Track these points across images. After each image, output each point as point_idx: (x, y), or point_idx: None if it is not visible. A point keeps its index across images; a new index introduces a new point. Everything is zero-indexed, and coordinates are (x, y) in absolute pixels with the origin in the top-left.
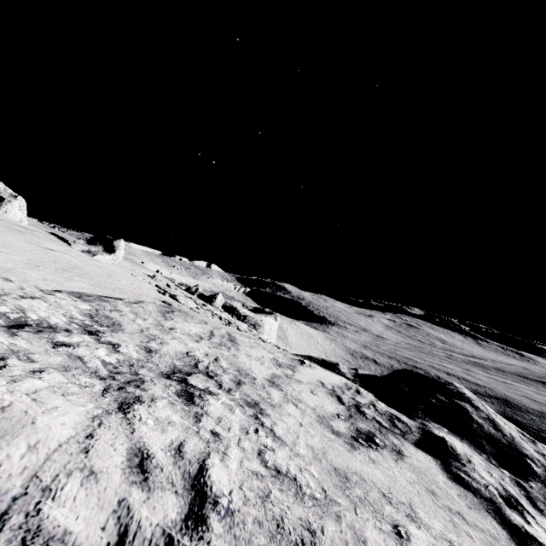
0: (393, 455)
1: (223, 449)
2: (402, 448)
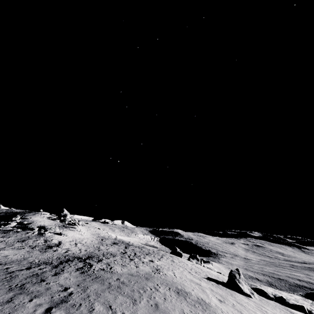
0: None
1: (311, 308)
2: None
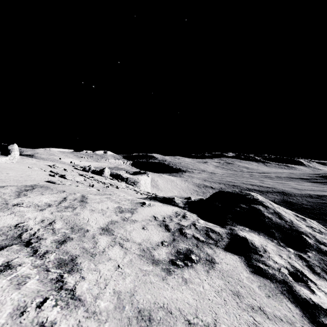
0: (206, 266)
1: None
2: (214, 256)
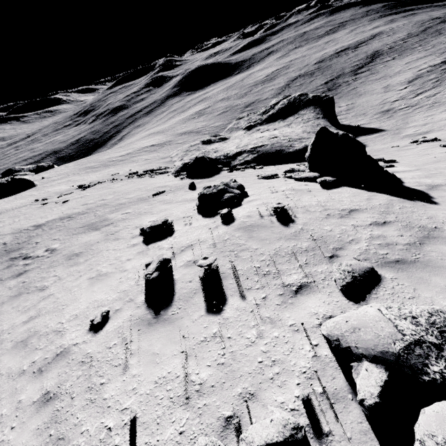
0: None
1: None
2: None
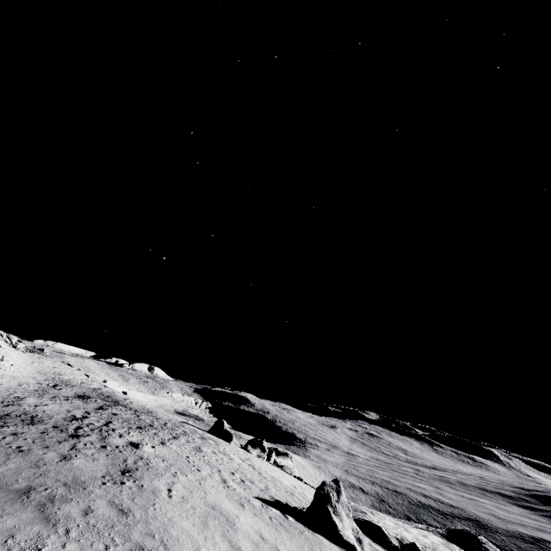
0: None
1: None
2: None
